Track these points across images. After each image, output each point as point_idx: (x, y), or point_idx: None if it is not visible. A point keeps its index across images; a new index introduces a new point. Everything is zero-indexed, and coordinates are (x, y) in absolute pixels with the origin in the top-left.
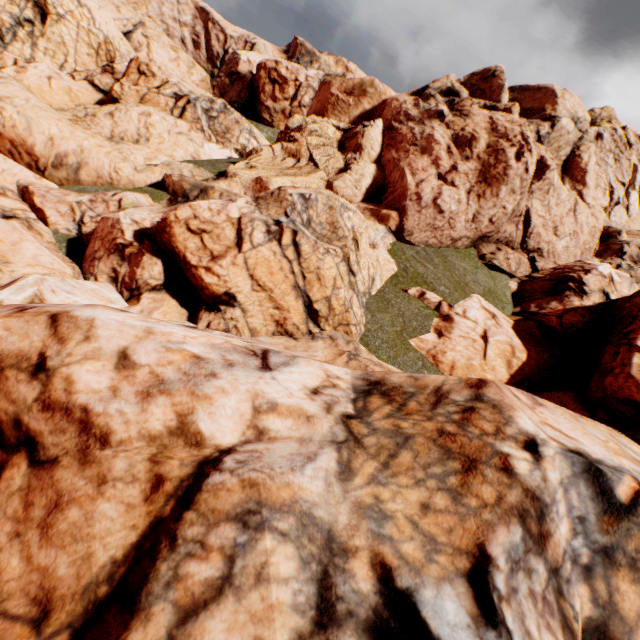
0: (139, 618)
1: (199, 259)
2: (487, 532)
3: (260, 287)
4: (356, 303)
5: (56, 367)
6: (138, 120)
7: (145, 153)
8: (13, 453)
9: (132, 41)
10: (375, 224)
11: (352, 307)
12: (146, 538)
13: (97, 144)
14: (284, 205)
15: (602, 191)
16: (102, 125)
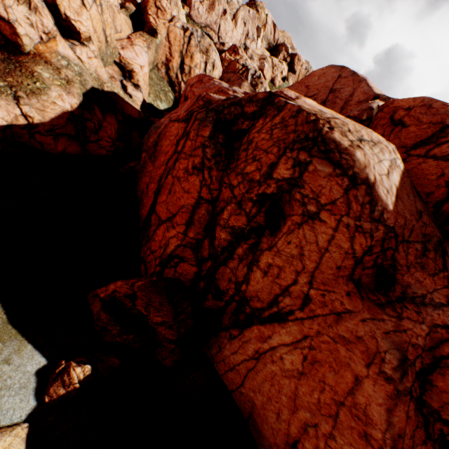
0: (173, 22)
1: None
2: (193, 29)
3: None
4: None
5: (161, 3)
6: None
7: None
8: (158, 10)
9: None
10: (183, 10)
11: None
12: (171, 19)
13: None
14: None
15: (241, 29)
16: None
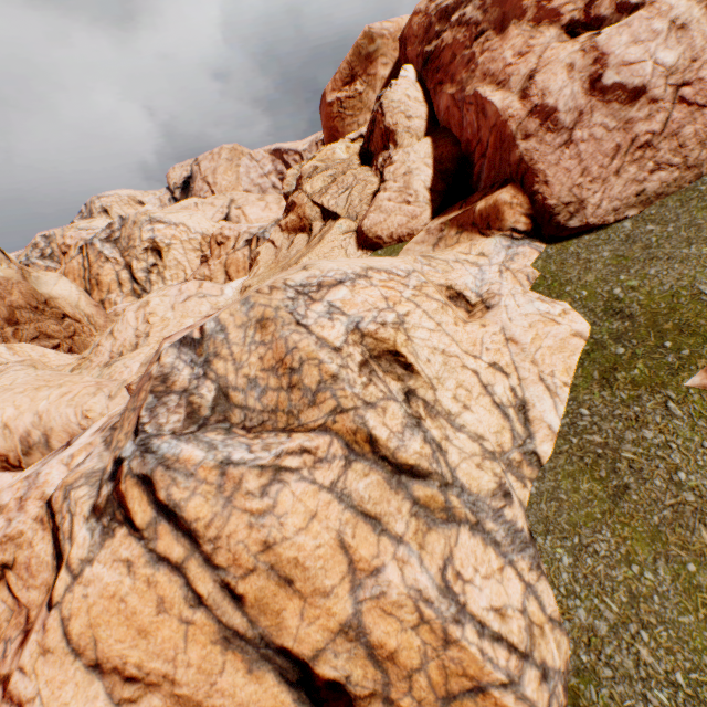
0: None
1: (4, 649)
2: None
3: (136, 682)
4: (481, 559)
5: None
6: (135, 319)
7: (143, 355)
8: None
9: (232, 220)
10: (472, 245)
11: (464, 604)
12: None
13: (61, 394)
14: (141, 397)
15: None
16: (104, 351)
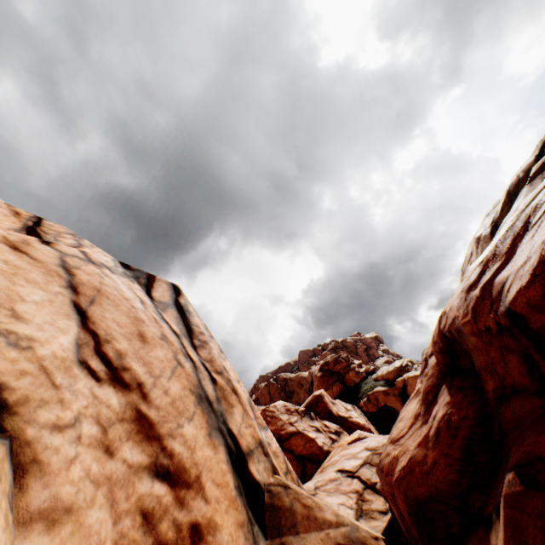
0: None
1: None
2: None
3: None
4: None
5: None
6: None
7: None
8: None
9: None
10: None
11: None
12: None
13: None
14: None
15: None
16: None
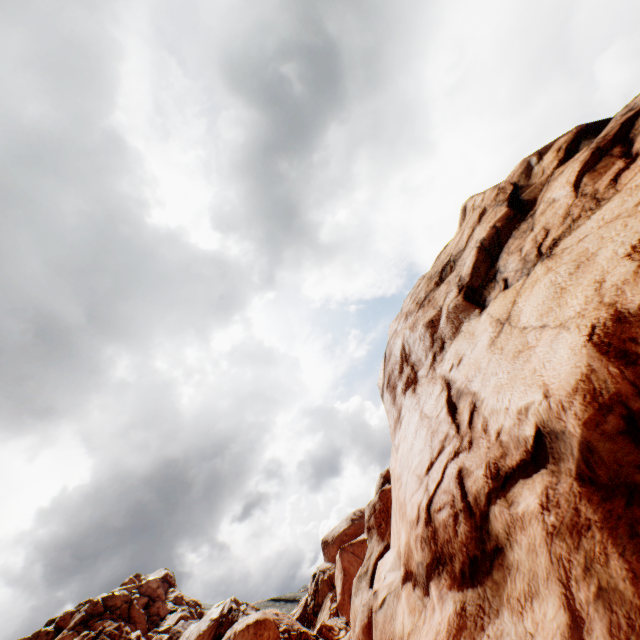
0: None
1: None
2: None
3: None
4: None
5: None
6: None
7: None
8: None
9: None
10: None
11: None
12: None
13: None
14: None
15: None
16: None
